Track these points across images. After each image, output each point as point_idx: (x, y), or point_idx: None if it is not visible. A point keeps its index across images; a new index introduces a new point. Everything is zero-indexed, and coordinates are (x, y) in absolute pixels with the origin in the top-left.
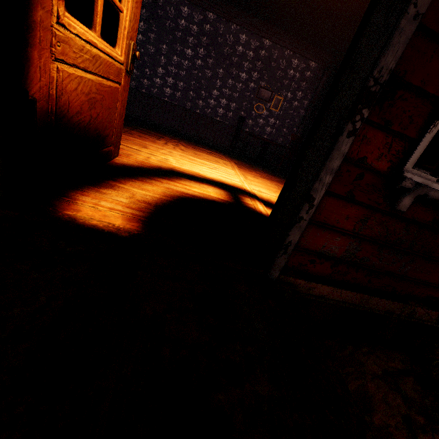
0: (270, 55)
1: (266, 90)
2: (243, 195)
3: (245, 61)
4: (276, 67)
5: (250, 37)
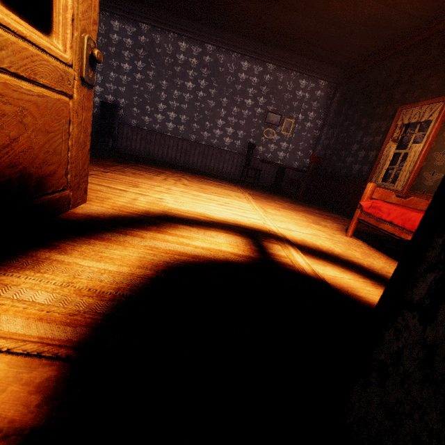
0: (275, 78)
1: (275, 114)
2: (270, 241)
3: (250, 87)
4: (282, 90)
5: (252, 63)
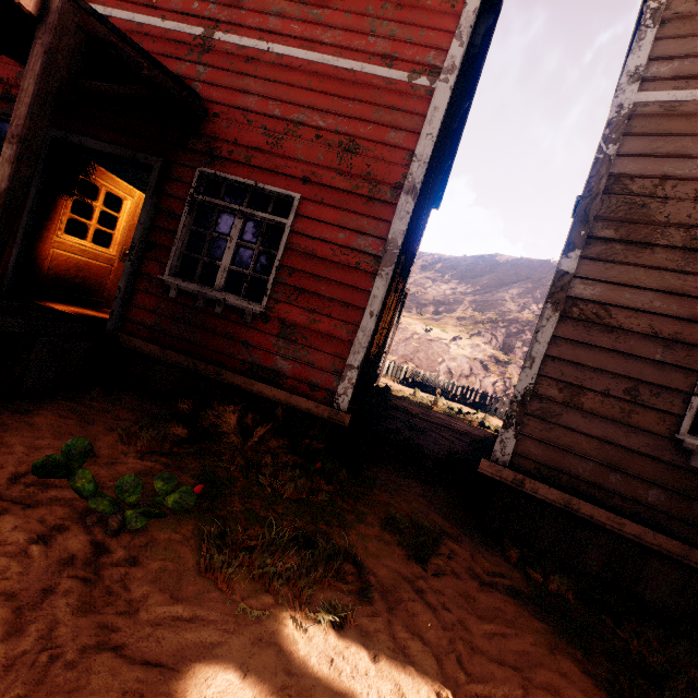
0: None
1: None
2: None
3: None
4: None
5: None
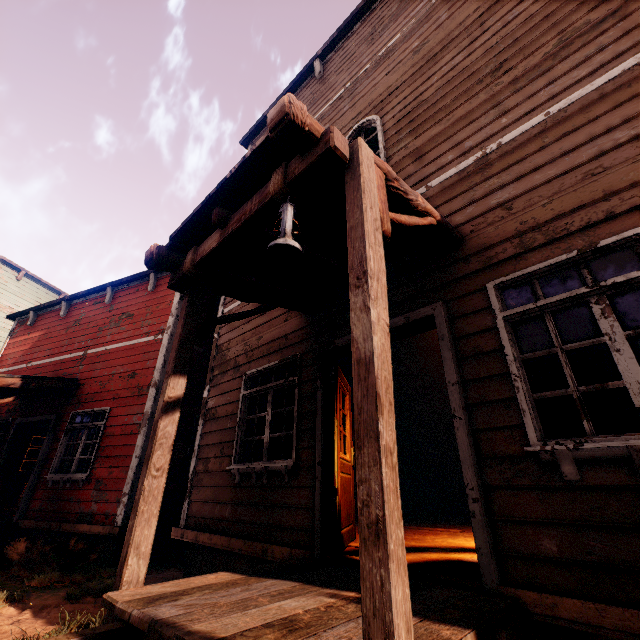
0: None
1: None
2: None
3: None
4: None
5: None
